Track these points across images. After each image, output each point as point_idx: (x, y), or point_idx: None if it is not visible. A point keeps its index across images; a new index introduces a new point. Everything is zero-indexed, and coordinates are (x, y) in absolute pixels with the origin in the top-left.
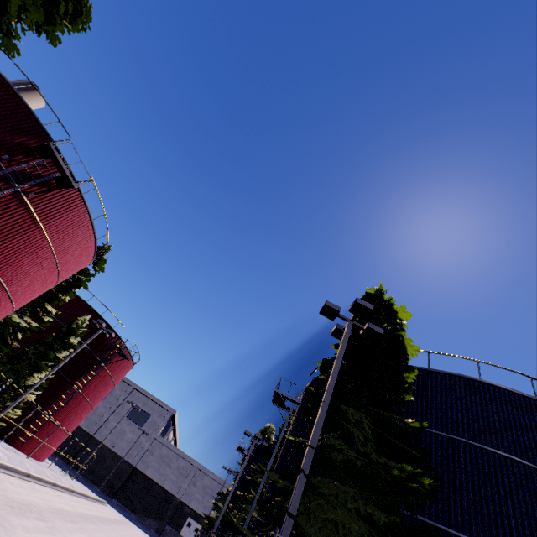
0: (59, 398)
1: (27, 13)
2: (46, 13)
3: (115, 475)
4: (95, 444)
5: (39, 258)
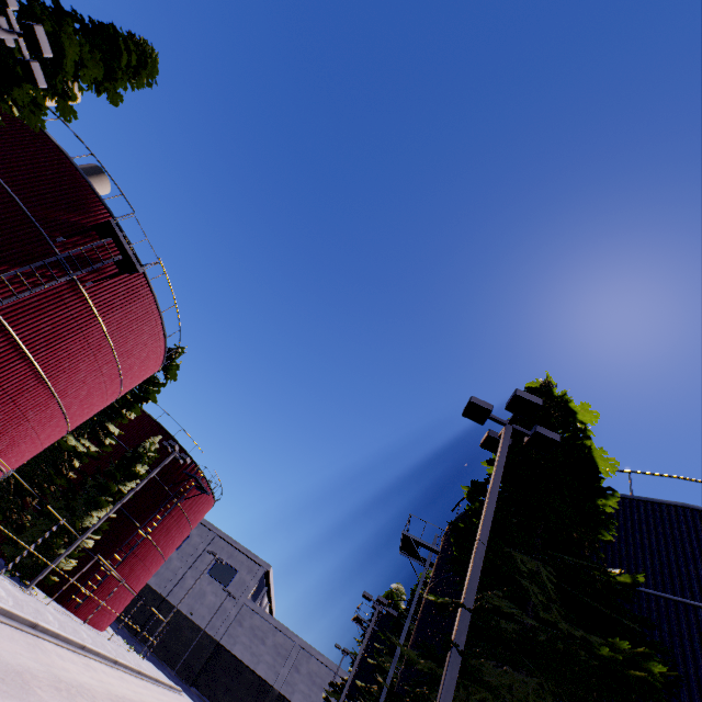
0: (122, 546)
1: (85, 69)
2: (106, 68)
3: (193, 653)
4: (168, 609)
5: (98, 362)
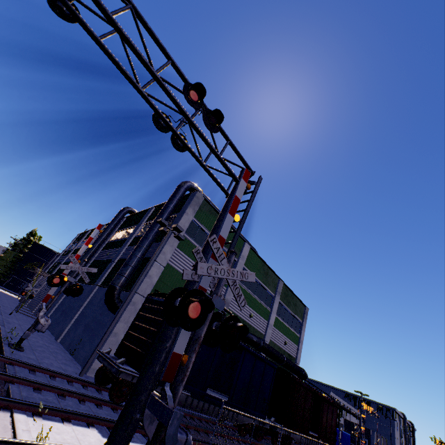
0: None
1: None
2: None
3: None
4: None
5: None
